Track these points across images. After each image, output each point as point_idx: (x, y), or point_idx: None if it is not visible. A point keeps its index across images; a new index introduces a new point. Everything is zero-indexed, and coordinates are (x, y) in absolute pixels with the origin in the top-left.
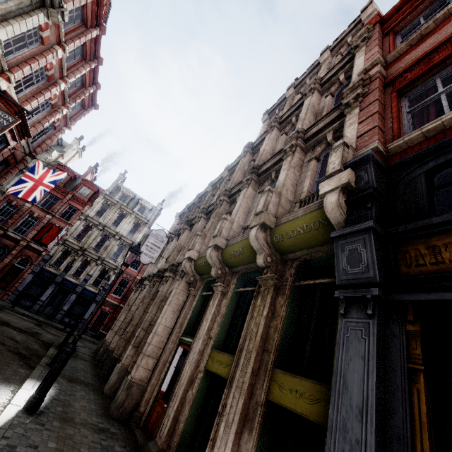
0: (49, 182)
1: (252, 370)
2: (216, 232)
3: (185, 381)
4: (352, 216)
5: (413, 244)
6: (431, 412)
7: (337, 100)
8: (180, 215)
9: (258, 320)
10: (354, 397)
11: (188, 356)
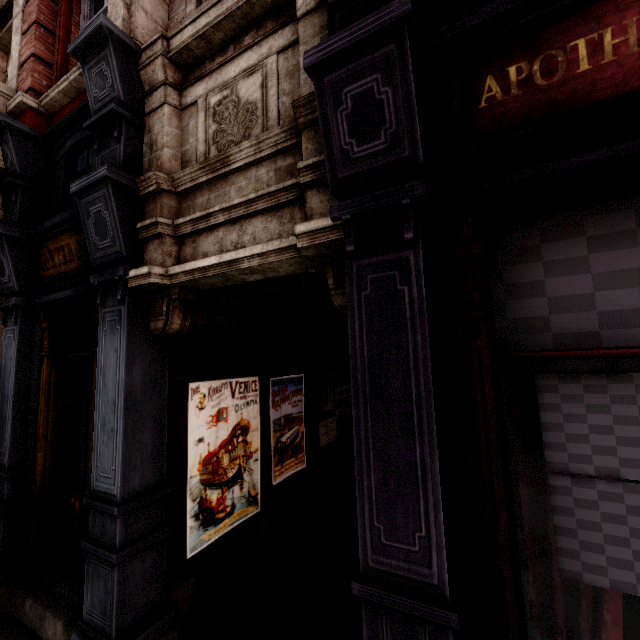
0: None
1: None
2: None
3: None
4: (7, 210)
5: (43, 248)
6: (55, 379)
7: None
8: None
9: None
10: (6, 389)
11: None
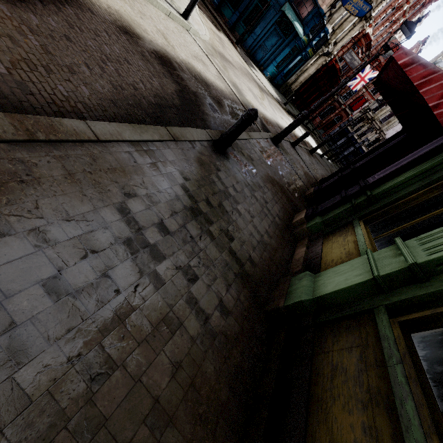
0: (367, 79)
1: None
2: None
3: None
4: None
5: None
6: None
7: None
8: None
9: None
10: None
11: None
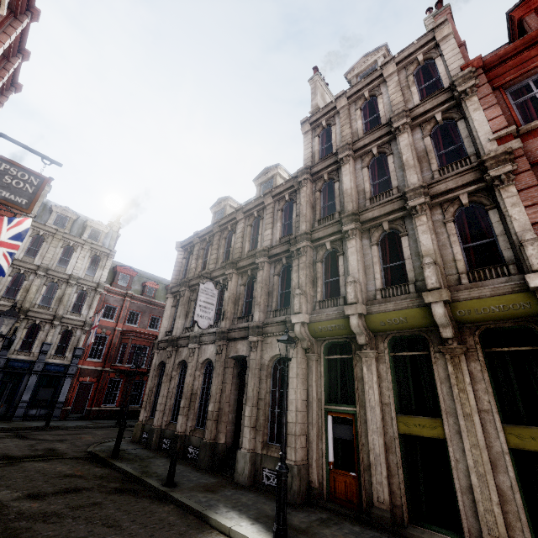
0: (9, 239)
1: (482, 429)
2: (352, 298)
3: (382, 450)
4: None
5: None
6: None
7: (433, 141)
8: (184, 245)
9: (463, 386)
10: None
11: (359, 425)
